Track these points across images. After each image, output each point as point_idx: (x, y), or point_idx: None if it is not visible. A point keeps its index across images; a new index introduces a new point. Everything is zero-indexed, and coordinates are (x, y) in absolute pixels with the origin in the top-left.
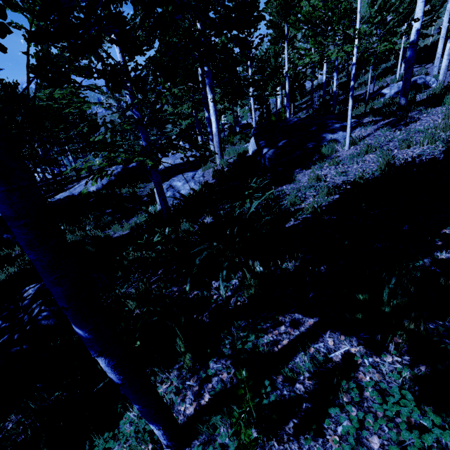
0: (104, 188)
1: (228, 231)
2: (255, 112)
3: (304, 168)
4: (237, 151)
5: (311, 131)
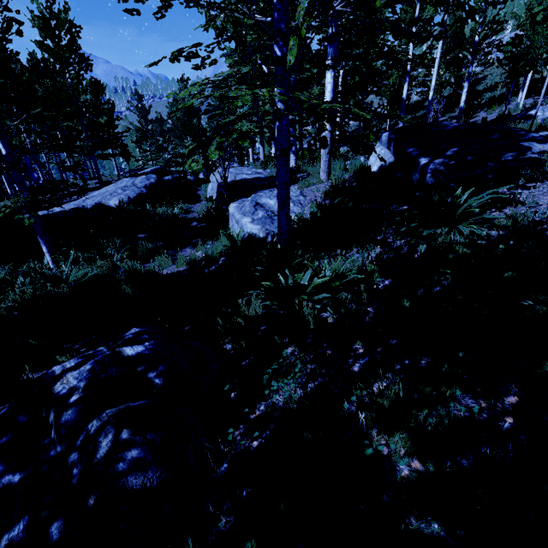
0: (131, 203)
1: None
2: (310, 138)
3: (517, 187)
4: (353, 165)
5: (495, 139)
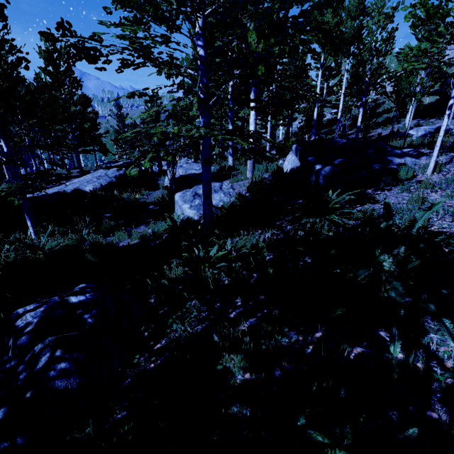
0: (102, 189)
1: (377, 251)
2: None
3: (378, 189)
4: (271, 166)
5: (370, 153)
